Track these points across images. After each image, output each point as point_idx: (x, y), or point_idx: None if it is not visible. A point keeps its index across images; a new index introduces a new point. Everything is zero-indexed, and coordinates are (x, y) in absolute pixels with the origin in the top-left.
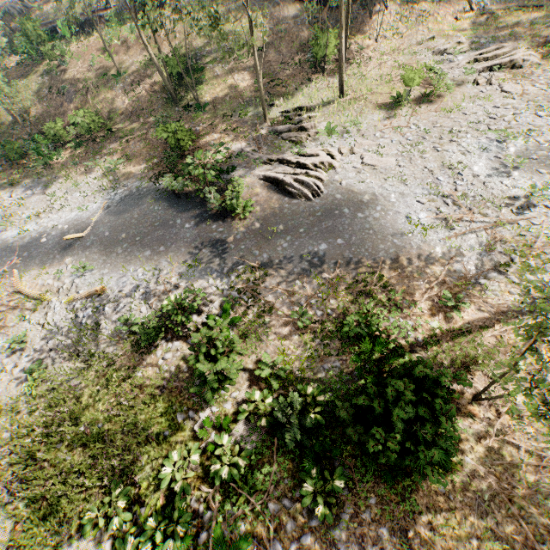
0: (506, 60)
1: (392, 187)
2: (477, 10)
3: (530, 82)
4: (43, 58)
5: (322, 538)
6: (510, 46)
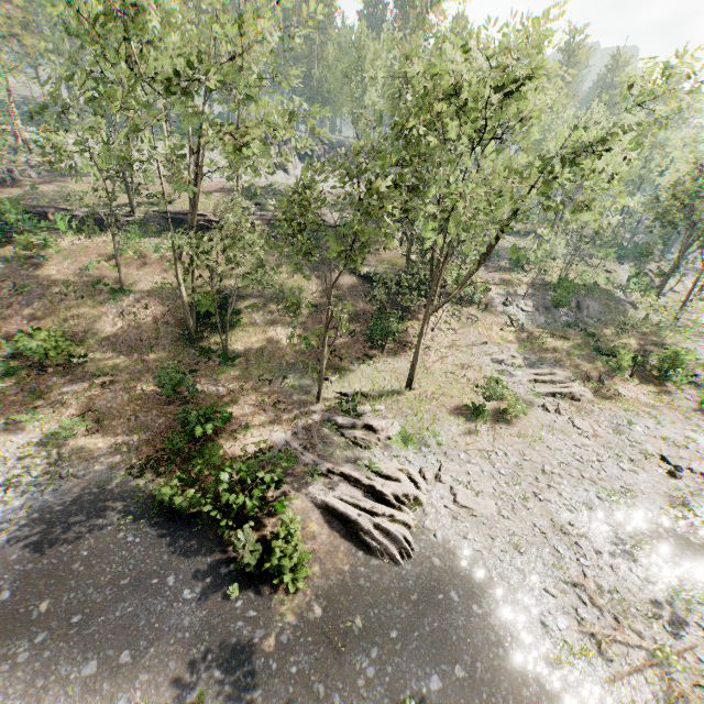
0: (566, 390)
1: (505, 556)
2: (517, 326)
3: (596, 421)
4: (10, 242)
5: None
6: (562, 375)
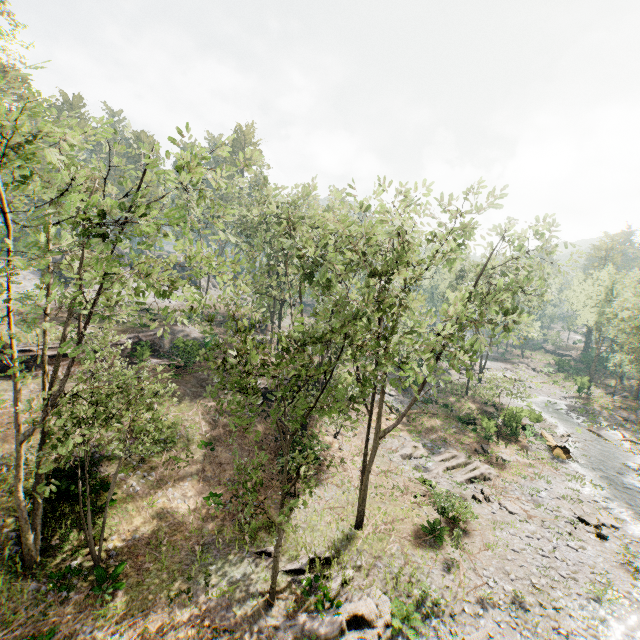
0: (477, 473)
1: None
2: (395, 412)
3: (516, 499)
4: None
5: None
6: (462, 456)
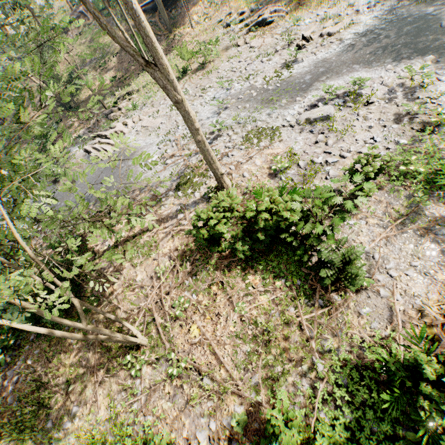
0: (261, 21)
1: (149, 141)
2: None
3: (272, 35)
4: None
5: (3, 376)
6: (269, 8)
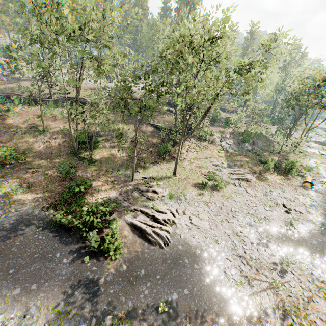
0: (244, 177)
1: (211, 245)
2: (225, 150)
3: (256, 190)
4: None
5: None
6: (243, 171)
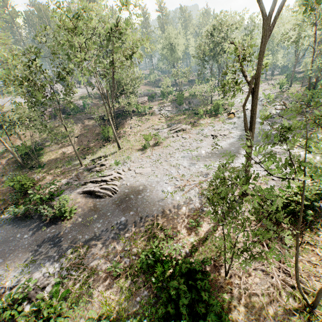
0: (180, 128)
1: (152, 180)
2: (165, 116)
3: (191, 134)
4: None
5: None
6: (180, 125)
